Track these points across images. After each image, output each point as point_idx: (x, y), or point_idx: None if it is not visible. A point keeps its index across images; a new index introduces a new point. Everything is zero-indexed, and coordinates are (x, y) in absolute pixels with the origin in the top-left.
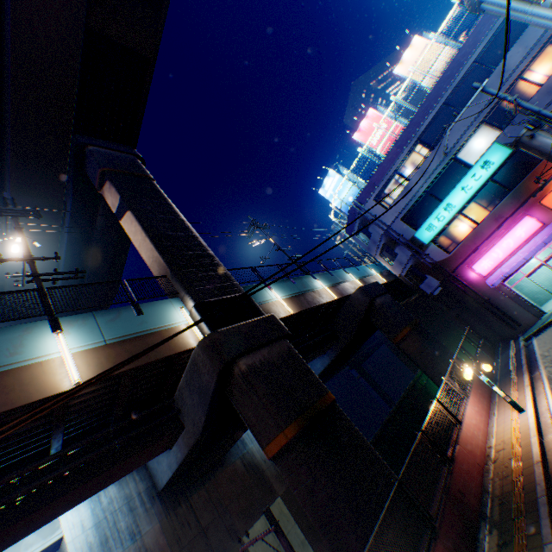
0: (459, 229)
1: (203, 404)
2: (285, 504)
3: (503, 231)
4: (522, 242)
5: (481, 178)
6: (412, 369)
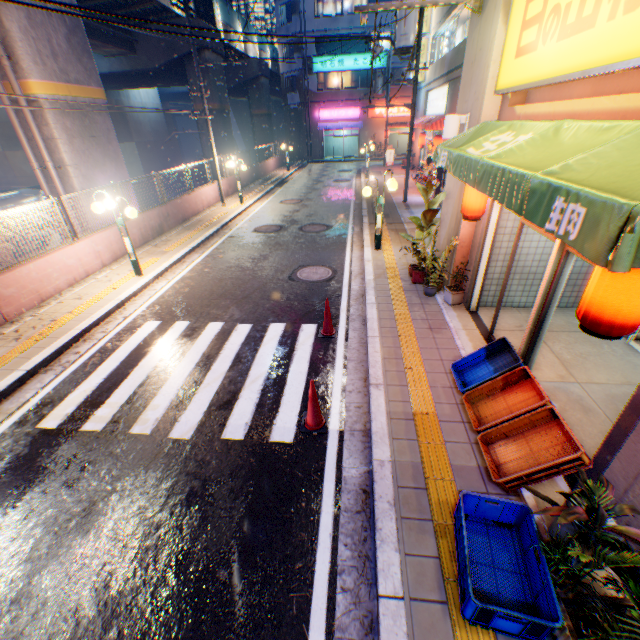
0: (334, 83)
1: (169, 55)
2: (138, 150)
3: (347, 106)
4: (347, 120)
5: (366, 67)
6: None
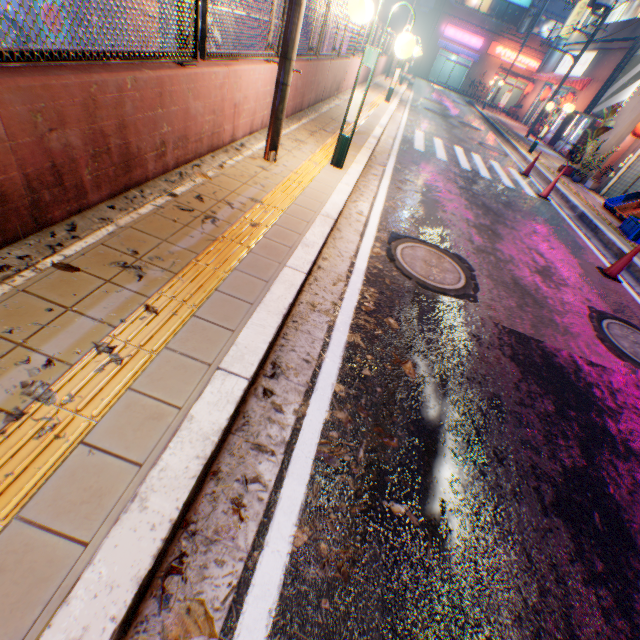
0: (473, 2)
1: None
2: None
3: (473, 33)
4: (467, 47)
5: None
6: None
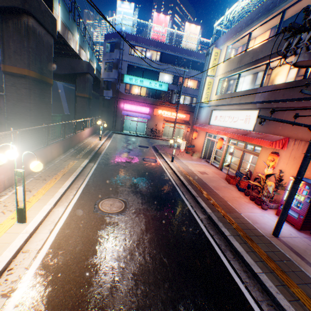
0: (135, 91)
1: None
2: None
3: (142, 105)
4: (141, 112)
5: (156, 87)
6: (54, 112)
